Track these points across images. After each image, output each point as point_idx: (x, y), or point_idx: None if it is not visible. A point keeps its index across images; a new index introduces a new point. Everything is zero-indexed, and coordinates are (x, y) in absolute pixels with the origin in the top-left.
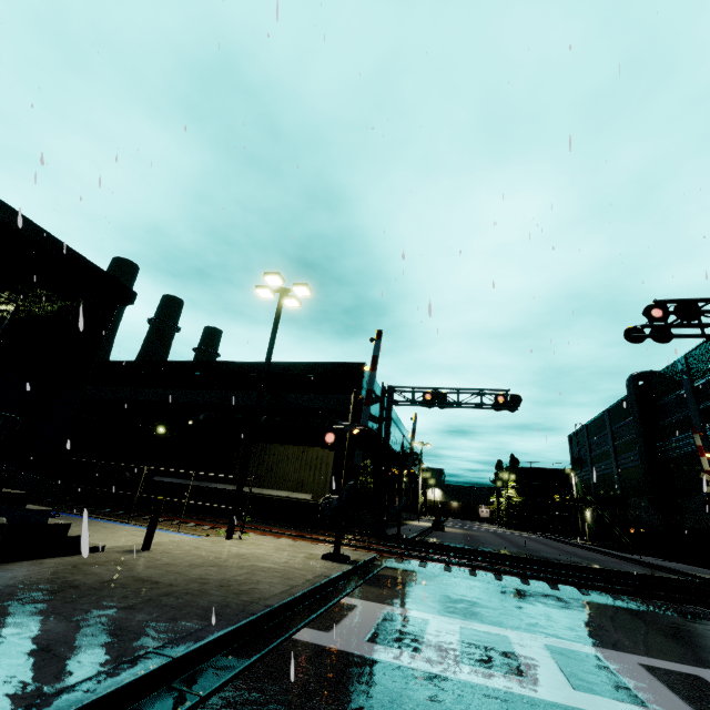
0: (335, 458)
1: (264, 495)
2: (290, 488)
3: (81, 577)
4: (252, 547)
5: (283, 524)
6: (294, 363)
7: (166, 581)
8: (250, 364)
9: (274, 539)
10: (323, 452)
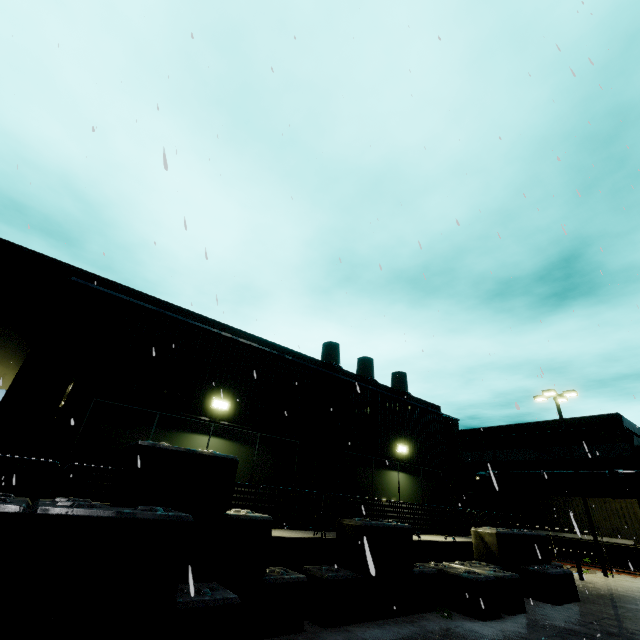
0: (639, 507)
1: (585, 540)
2: (606, 534)
3: (595, 591)
4: (633, 583)
5: (615, 565)
6: (544, 421)
7: (636, 597)
8: (505, 427)
9: (634, 578)
10: (624, 502)
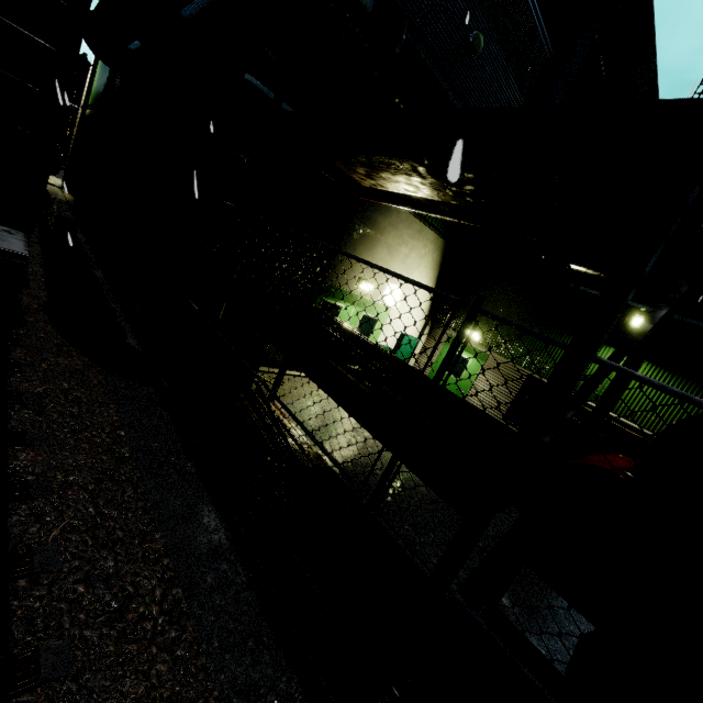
0: None
1: None
2: None
3: None
4: None
5: None
6: None
7: None
8: None
9: None
10: None
